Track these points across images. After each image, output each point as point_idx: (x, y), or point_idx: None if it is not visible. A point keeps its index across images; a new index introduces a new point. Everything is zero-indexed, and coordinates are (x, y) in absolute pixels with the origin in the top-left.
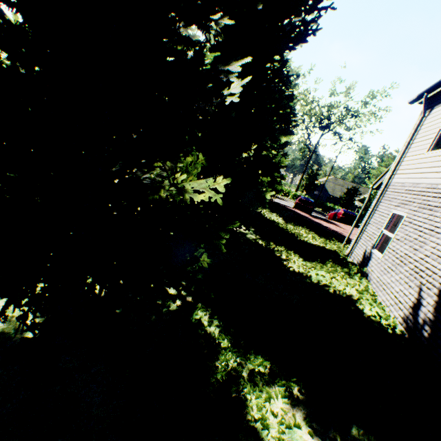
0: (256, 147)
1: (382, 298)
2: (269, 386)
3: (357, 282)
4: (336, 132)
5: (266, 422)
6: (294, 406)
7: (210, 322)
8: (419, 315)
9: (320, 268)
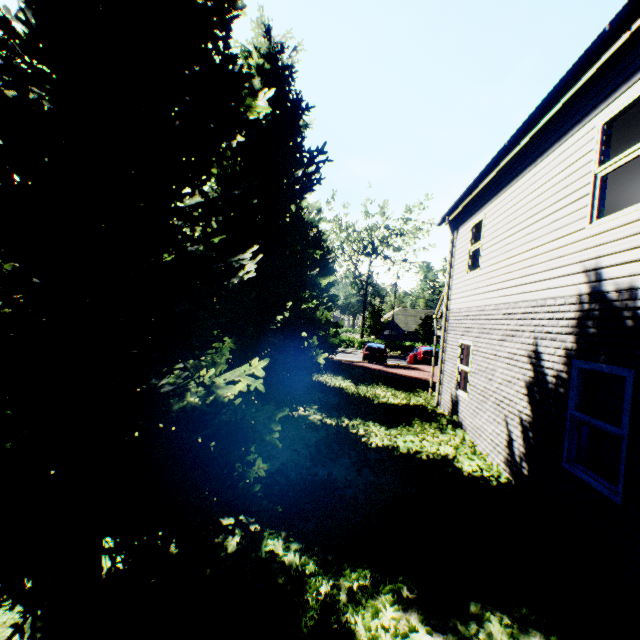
0: (291, 305)
1: (482, 446)
2: (375, 599)
3: (452, 435)
4: (386, 256)
5: (378, 639)
6: (407, 610)
7: (286, 549)
8: (514, 453)
9: (406, 432)
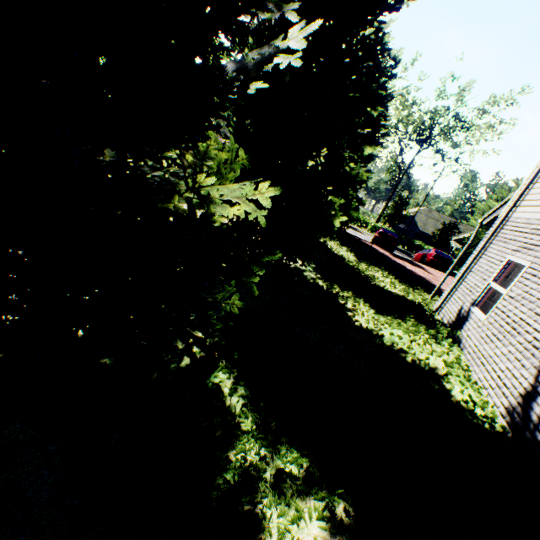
0: (328, 153)
1: (479, 375)
2: (302, 498)
3: (446, 349)
4: (438, 149)
5: None
6: (335, 535)
7: (233, 390)
8: (533, 410)
9: (396, 326)
